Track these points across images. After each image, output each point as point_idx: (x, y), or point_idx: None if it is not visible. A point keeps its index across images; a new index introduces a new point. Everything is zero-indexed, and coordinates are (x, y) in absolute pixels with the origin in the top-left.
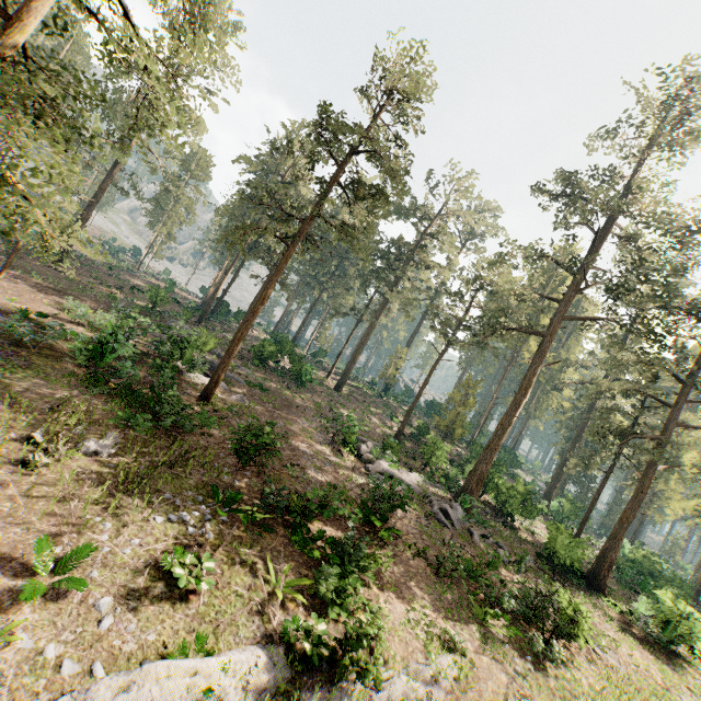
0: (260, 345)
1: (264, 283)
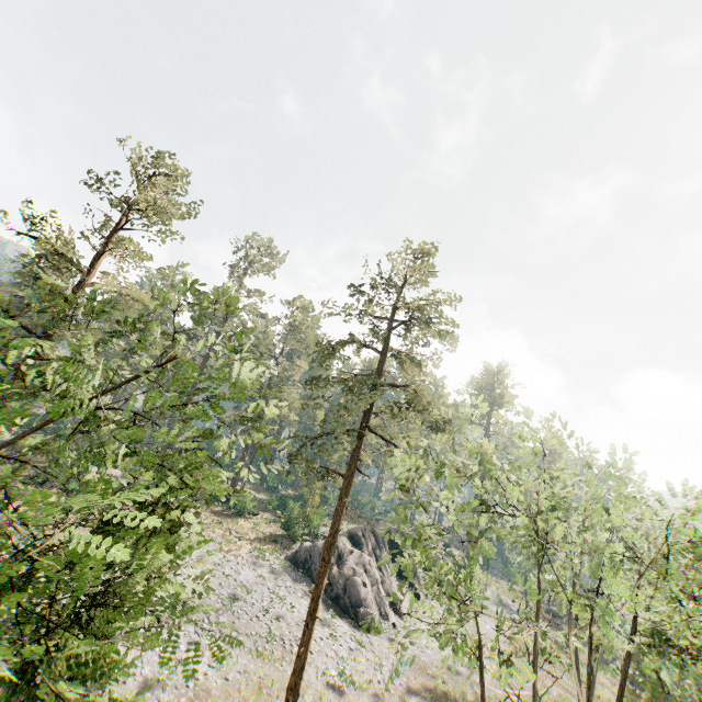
0: None
1: None
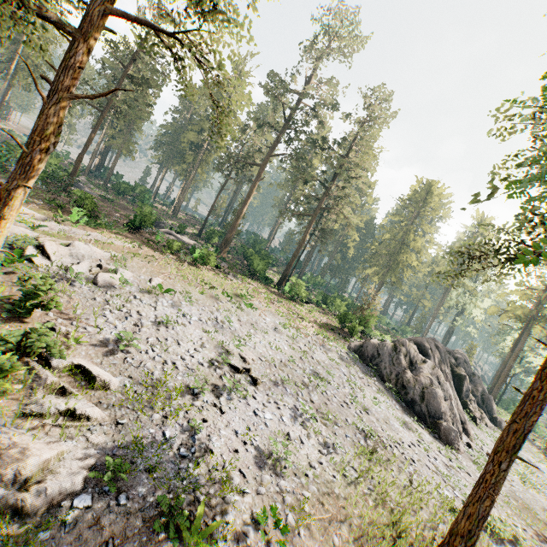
0: (117, 184)
1: (121, 148)
